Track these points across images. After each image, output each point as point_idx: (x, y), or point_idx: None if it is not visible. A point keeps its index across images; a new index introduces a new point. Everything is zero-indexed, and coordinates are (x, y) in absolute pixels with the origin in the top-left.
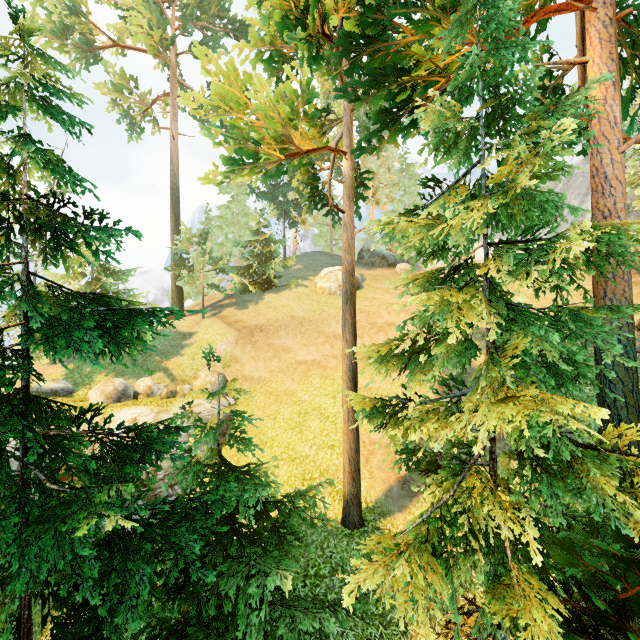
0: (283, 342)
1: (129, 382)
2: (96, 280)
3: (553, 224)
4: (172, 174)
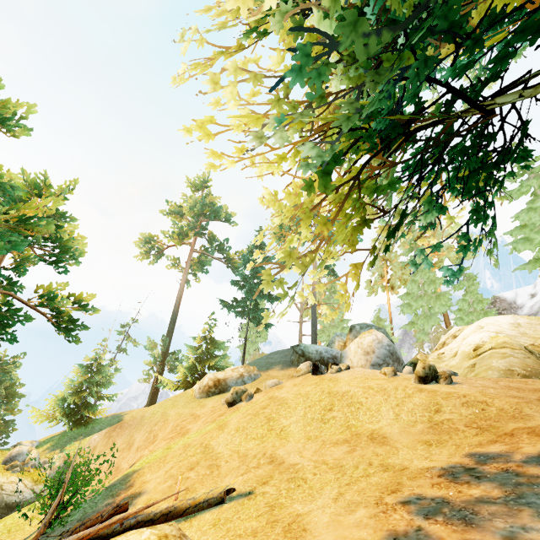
0: (119, 441)
1: (45, 452)
2: (89, 377)
3: None
4: (174, 305)
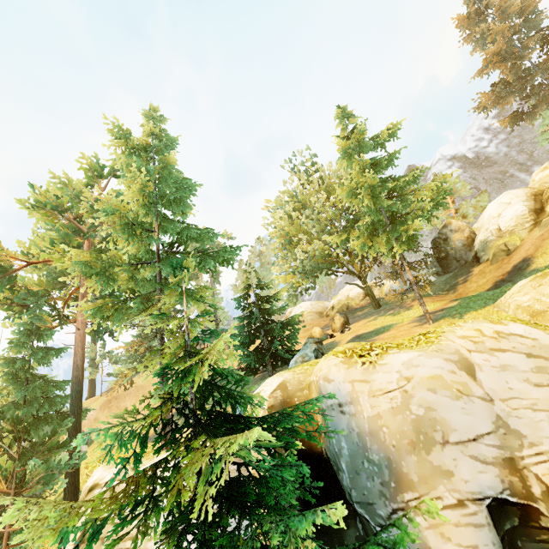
0: (126, 404)
1: None
2: None
3: (47, 359)
4: None
